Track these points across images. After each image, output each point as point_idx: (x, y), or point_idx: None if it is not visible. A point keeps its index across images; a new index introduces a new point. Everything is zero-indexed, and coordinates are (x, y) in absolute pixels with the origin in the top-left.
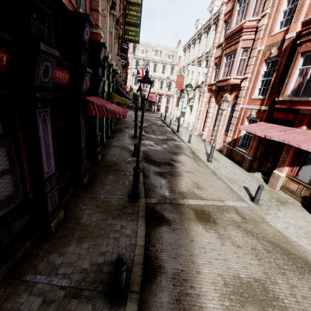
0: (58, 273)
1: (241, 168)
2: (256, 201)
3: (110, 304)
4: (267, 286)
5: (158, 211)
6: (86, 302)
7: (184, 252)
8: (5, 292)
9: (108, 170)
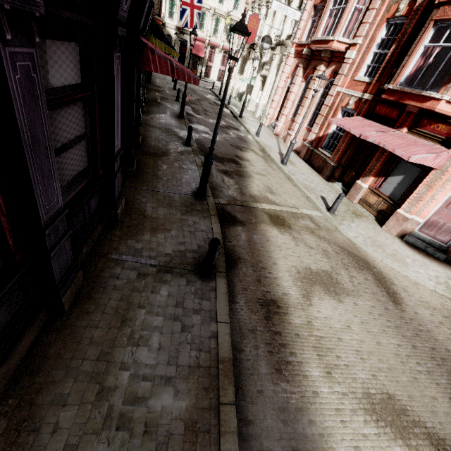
0: (143, 255)
1: (320, 177)
2: (333, 211)
3: (201, 278)
4: (332, 275)
5: (229, 212)
6: (179, 276)
7: (261, 249)
8: (97, 265)
9: (157, 159)
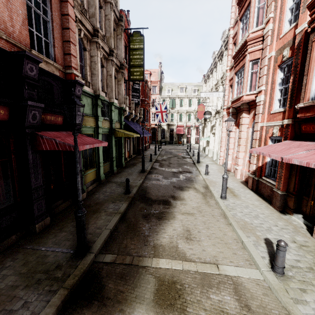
0: None
1: (271, 208)
2: (279, 270)
3: None
4: None
5: (102, 277)
6: None
7: None
8: None
9: None
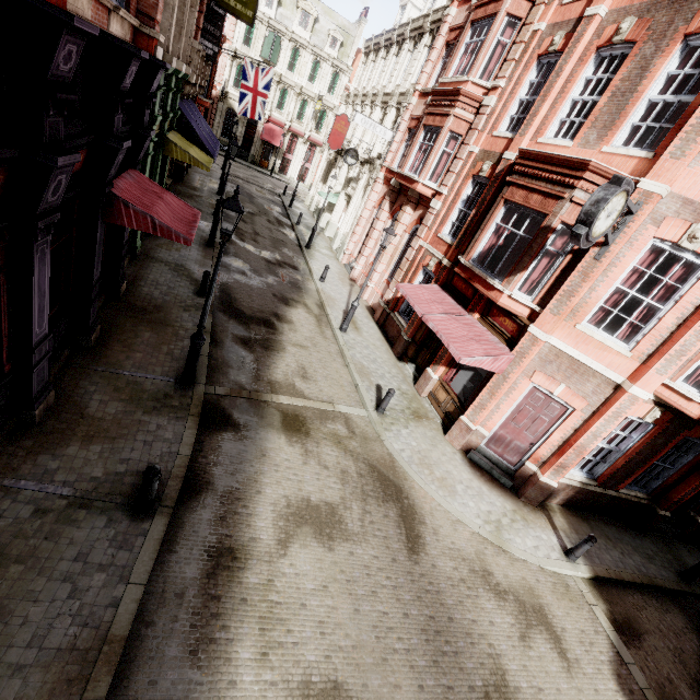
0: (55, 480)
1: (391, 352)
2: (381, 410)
3: (132, 517)
4: (337, 510)
5: (224, 408)
6: (100, 513)
7: (248, 469)
8: None
9: (141, 319)
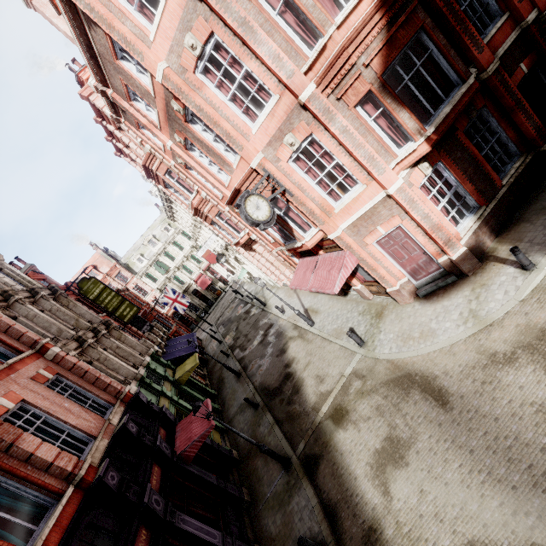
0: None
1: (339, 297)
2: (361, 344)
3: None
4: (392, 436)
5: (310, 453)
6: None
7: (342, 472)
8: None
9: (252, 458)
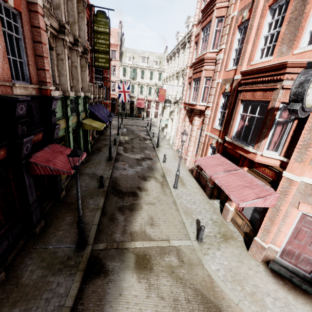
0: None
1: (204, 194)
2: (200, 240)
3: None
4: None
5: (101, 259)
6: None
7: (108, 310)
8: None
9: (68, 209)
